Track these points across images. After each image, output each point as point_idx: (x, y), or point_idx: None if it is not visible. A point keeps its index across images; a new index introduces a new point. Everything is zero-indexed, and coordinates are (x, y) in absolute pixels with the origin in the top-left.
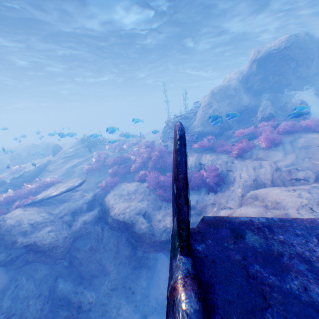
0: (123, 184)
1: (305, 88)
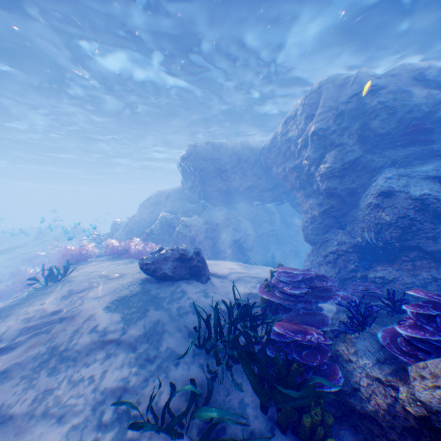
0: None
1: (256, 203)
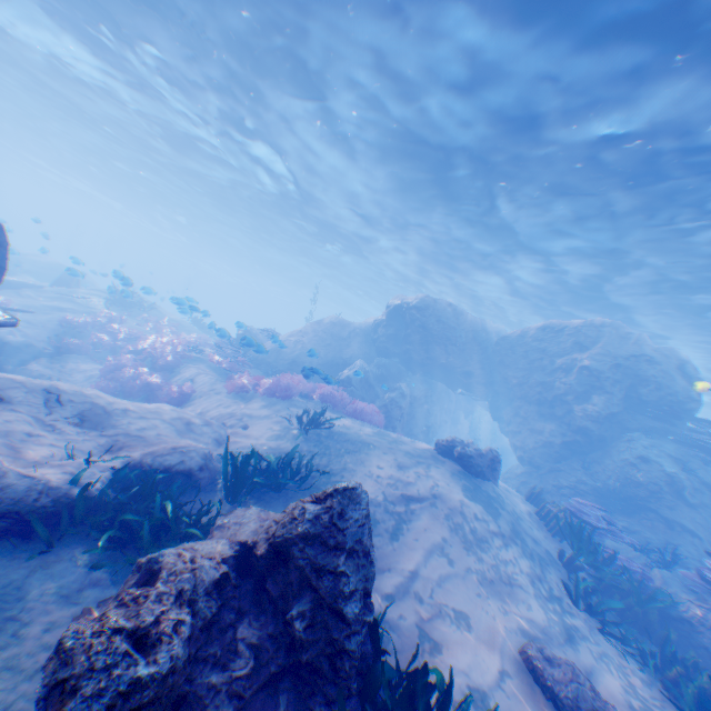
0: (89, 360)
1: (459, 390)
